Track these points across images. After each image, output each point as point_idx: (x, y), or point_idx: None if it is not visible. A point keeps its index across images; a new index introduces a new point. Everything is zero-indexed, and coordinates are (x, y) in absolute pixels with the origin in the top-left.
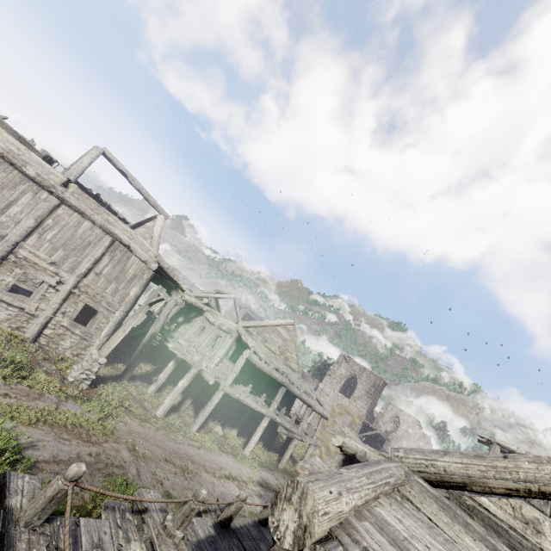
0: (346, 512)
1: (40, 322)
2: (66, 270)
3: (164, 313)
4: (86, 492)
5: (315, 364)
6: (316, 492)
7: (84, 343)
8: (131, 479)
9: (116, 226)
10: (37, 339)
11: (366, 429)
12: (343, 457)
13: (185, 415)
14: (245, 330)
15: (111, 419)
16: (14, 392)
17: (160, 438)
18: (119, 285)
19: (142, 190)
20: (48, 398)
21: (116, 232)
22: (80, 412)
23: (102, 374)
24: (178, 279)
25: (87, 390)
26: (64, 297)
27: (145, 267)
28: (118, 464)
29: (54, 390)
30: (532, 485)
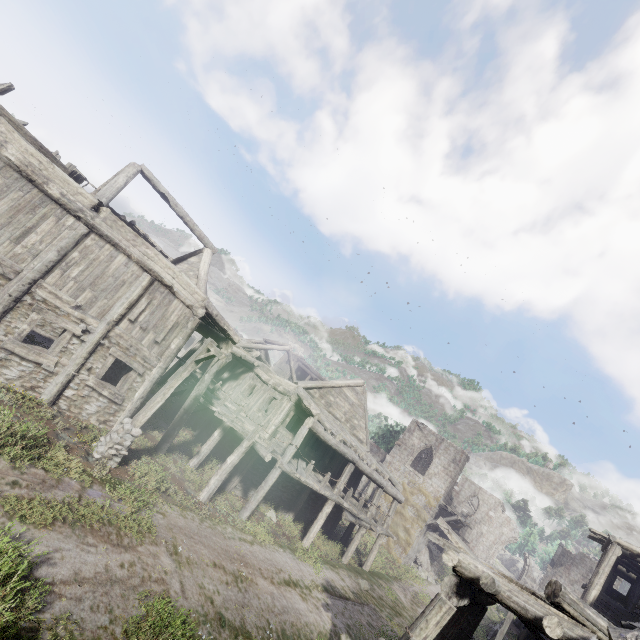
0: None
1: (60, 381)
2: (94, 316)
3: (211, 371)
4: (117, 625)
5: (380, 430)
6: None
7: (113, 407)
8: (174, 599)
9: (157, 262)
10: (56, 402)
11: (442, 512)
12: (456, 580)
13: (232, 497)
14: (306, 391)
15: (147, 511)
16: (25, 478)
17: (206, 533)
18: (158, 335)
19: (186, 218)
20: (69, 484)
21: (156, 270)
22: (109, 504)
23: (134, 447)
24: (229, 329)
25: (116, 469)
26: (90, 350)
27: (190, 313)
28: (157, 577)
29: (76, 473)
30: None
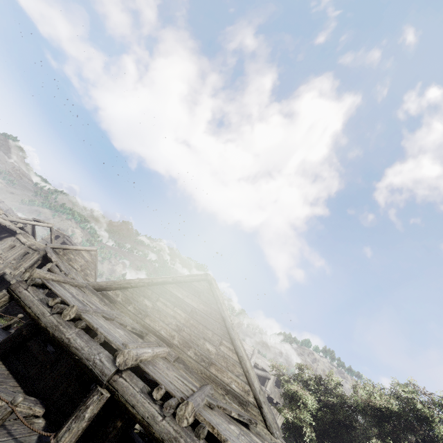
0: (48, 278)
1: None
2: None
3: None
4: None
5: None
6: (38, 269)
7: None
8: None
9: None
10: None
11: None
12: None
13: None
14: (53, 250)
15: None
16: None
17: None
18: None
19: None
20: None
21: None
22: None
23: None
24: None
25: None
26: None
27: None
28: None
29: None
30: (121, 285)
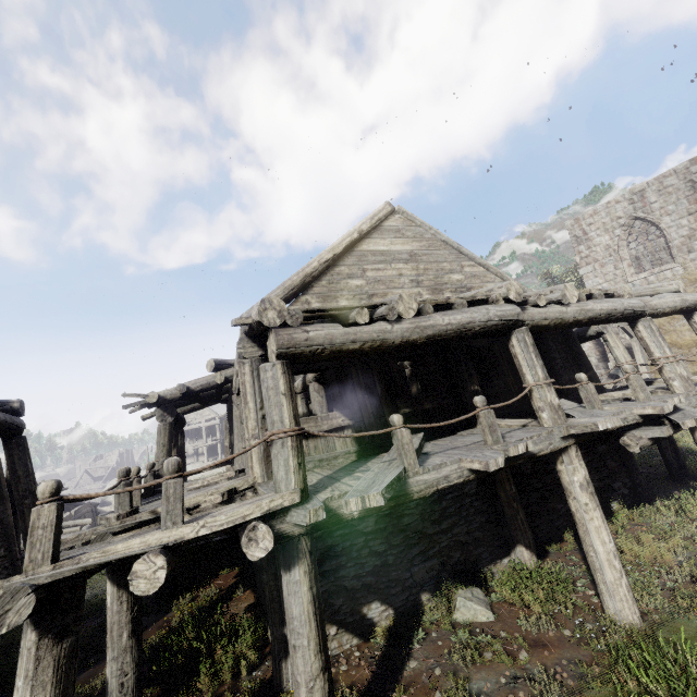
0: None
1: None
2: None
3: None
4: None
5: None
6: None
7: None
8: None
9: None
10: None
11: None
12: None
13: None
14: None
15: None
16: None
17: None
18: None
19: None
20: None
21: None
22: None
23: None
24: None
25: None
26: None
27: None
28: None
29: None
30: None
